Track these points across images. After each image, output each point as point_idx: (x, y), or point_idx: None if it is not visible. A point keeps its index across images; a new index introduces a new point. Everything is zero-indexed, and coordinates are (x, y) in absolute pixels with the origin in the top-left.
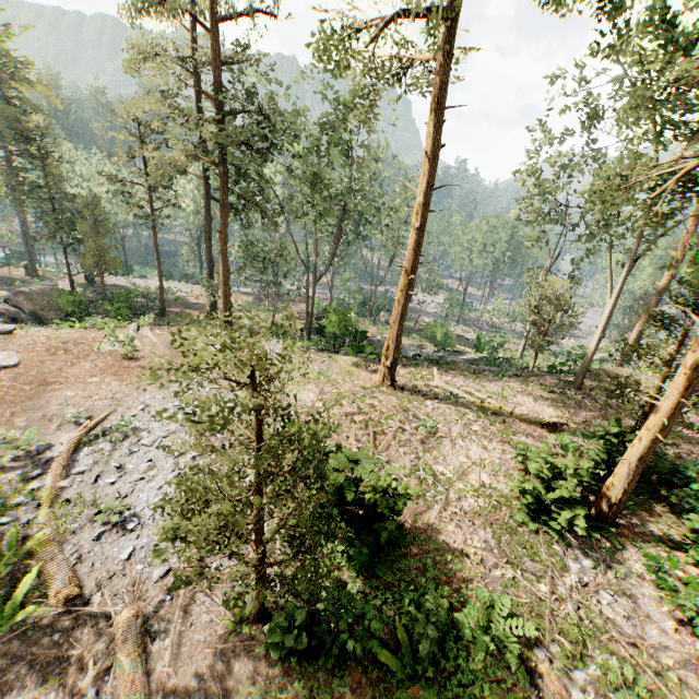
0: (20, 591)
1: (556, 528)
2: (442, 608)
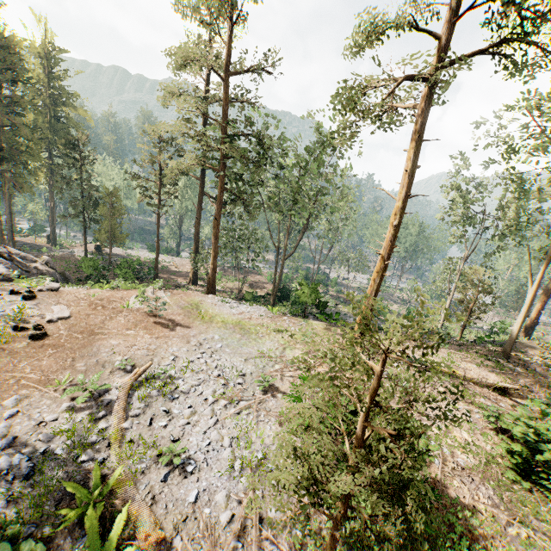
0: (114, 531)
1: (549, 487)
2: None
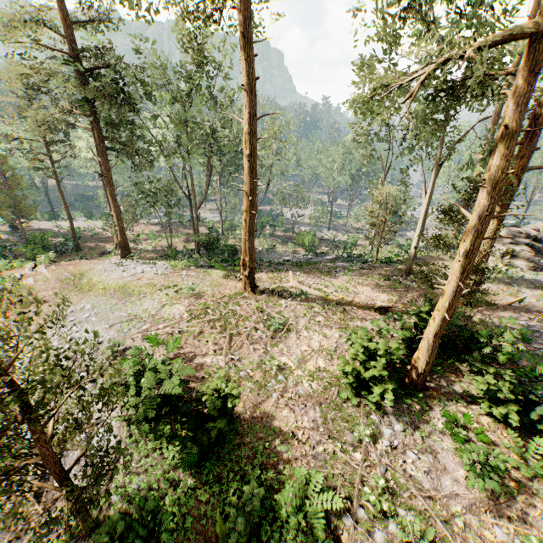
0: None
1: (372, 401)
2: (256, 498)
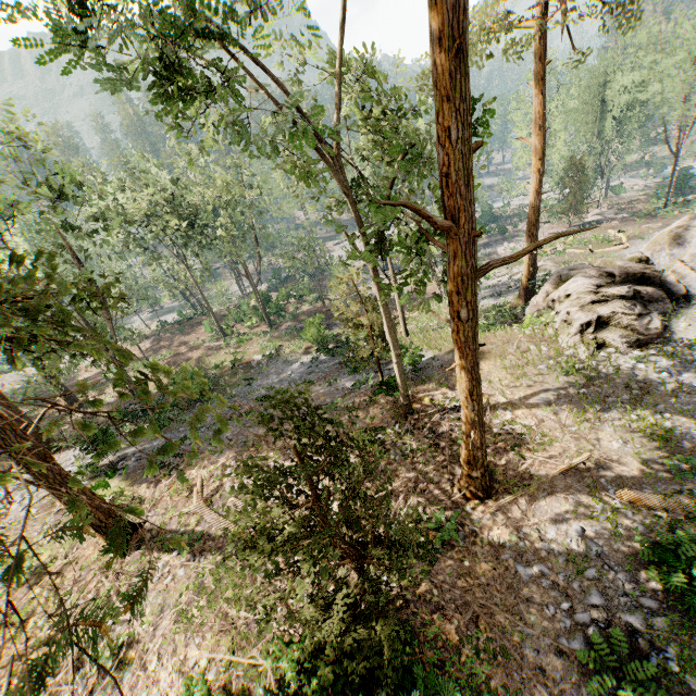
0: None
1: None
2: None
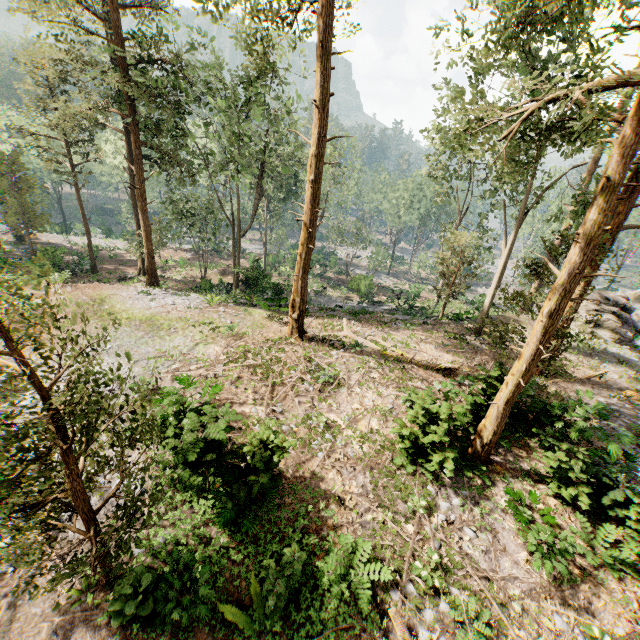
0: None
1: (430, 469)
2: (297, 561)
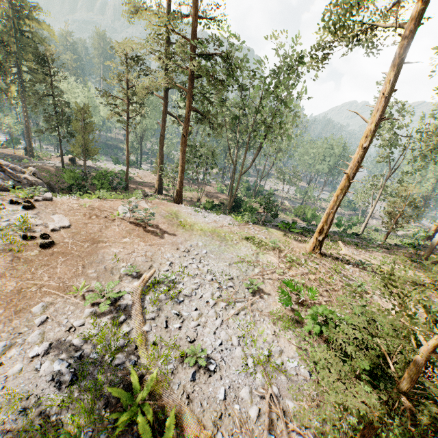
0: (165, 434)
1: None
2: None
